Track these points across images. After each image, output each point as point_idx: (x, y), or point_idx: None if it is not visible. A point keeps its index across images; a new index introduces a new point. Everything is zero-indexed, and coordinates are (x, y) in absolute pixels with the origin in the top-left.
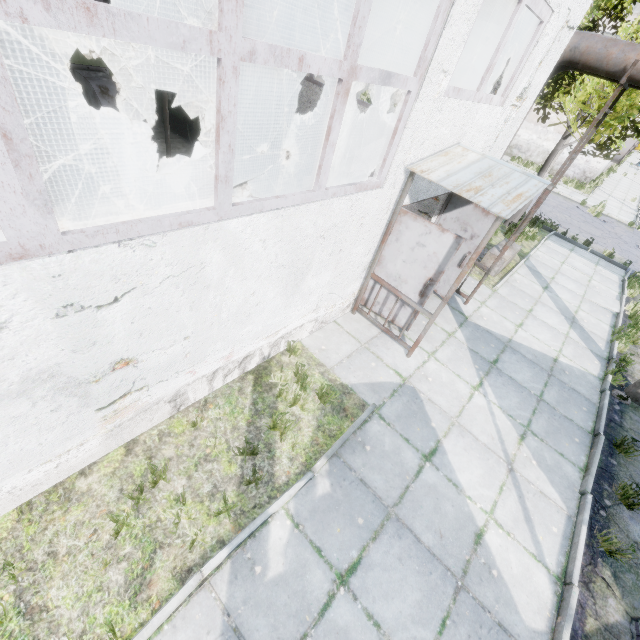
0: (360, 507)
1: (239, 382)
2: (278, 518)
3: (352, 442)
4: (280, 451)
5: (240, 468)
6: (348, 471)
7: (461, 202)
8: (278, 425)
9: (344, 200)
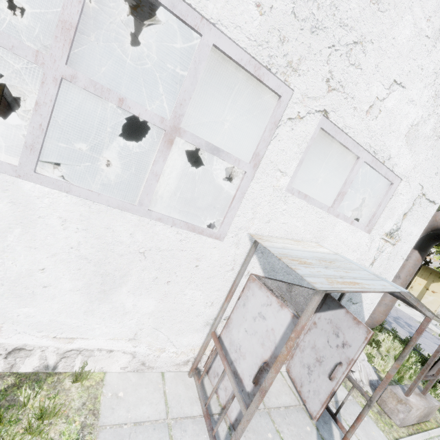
0: None
1: None
2: None
3: None
4: None
5: None
6: None
7: (334, 304)
8: None
9: (171, 229)
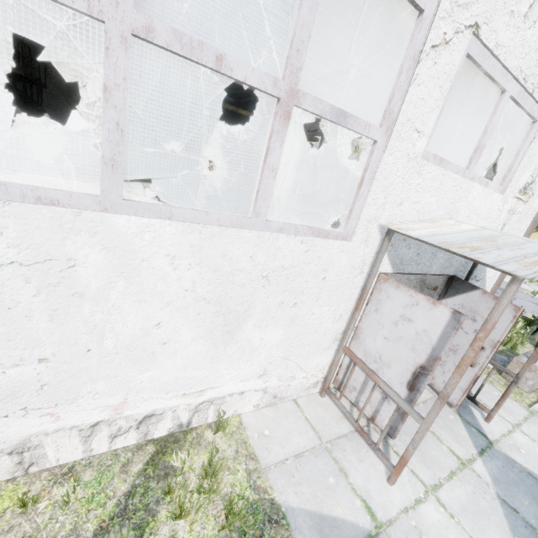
0: None
1: (132, 451)
2: None
3: None
4: None
5: None
6: None
7: (464, 287)
8: None
9: (294, 240)
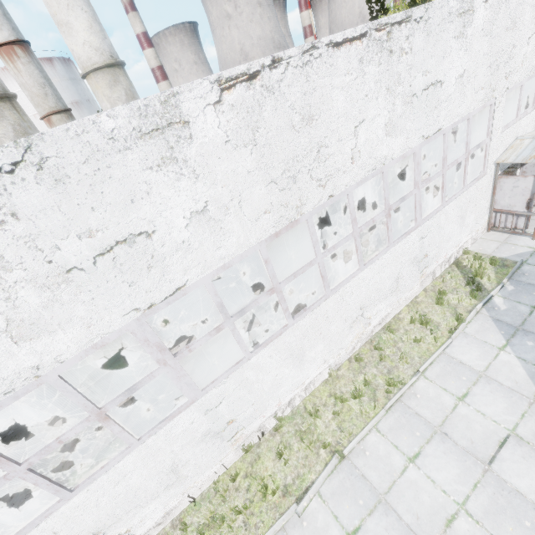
0: (532, 290)
1: (449, 268)
2: (495, 297)
3: (516, 274)
4: (483, 282)
5: (469, 289)
6: (520, 282)
7: None
8: (477, 274)
9: (473, 186)
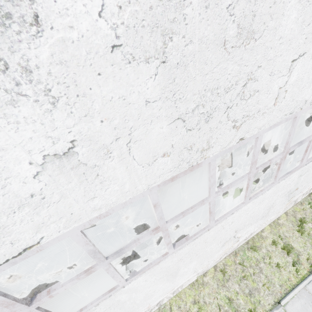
0: None
1: (308, 197)
2: None
3: None
4: None
5: None
6: None
7: None
8: None
9: None
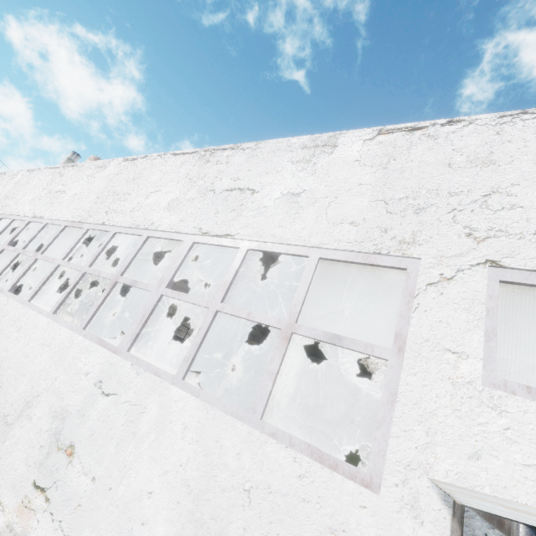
0: None
1: None
2: None
3: None
4: None
5: None
6: None
7: None
8: None
9: (286, 452)
